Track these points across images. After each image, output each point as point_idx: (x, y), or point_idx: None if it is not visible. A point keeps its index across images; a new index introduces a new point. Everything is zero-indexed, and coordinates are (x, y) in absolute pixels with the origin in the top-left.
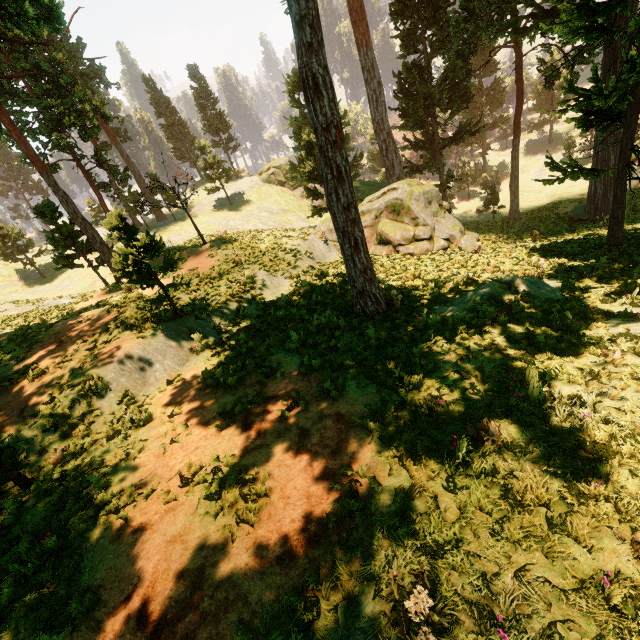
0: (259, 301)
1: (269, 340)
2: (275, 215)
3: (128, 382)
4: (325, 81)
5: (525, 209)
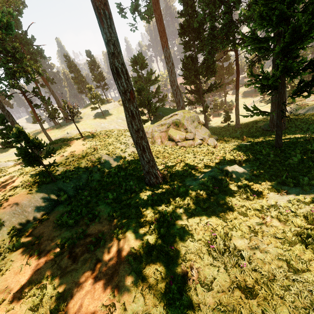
0: (101, 171)
1: (99, 196)
2: (125, 121)
3: (16, 220)
4: (122, 70)
5: (243, 123)
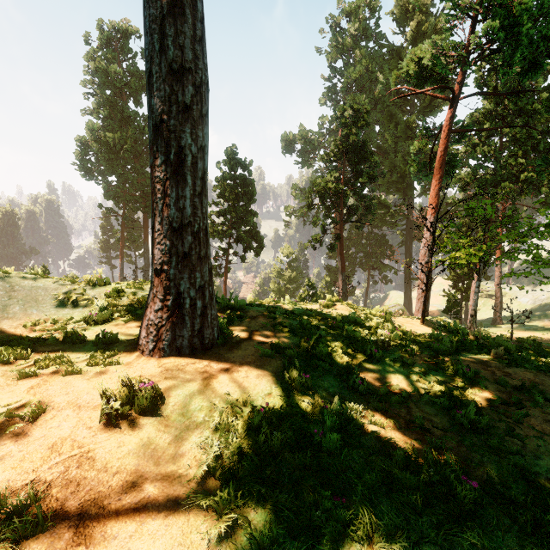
0: None
1: None
2: None
3: None
4: None
5: None
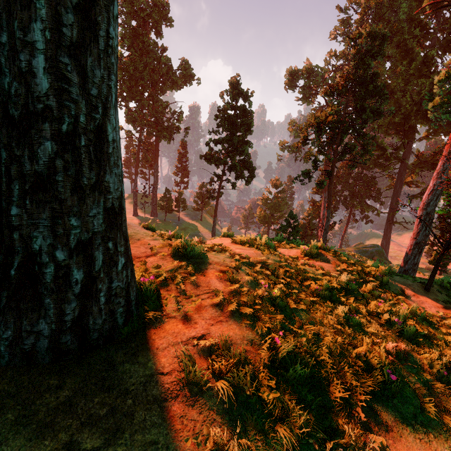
0: None
1: None
2: None
3: None
4: None
5: None
